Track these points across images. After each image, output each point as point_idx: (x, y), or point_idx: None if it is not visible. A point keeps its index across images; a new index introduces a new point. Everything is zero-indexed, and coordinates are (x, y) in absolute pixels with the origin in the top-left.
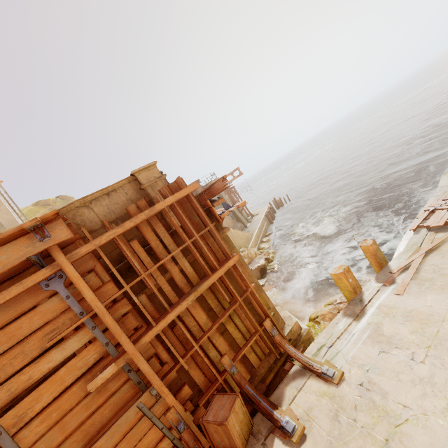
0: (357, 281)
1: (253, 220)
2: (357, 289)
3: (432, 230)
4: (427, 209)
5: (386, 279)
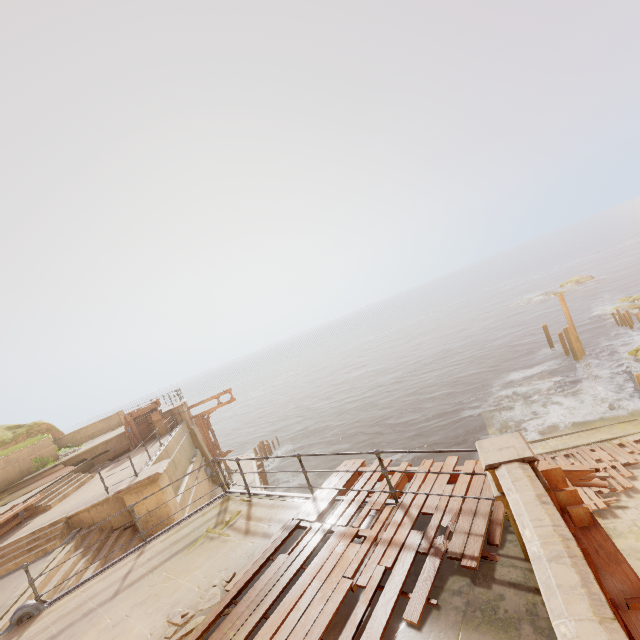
0: None
1: (236, 480)
2: None
3: None
4: None
5: None
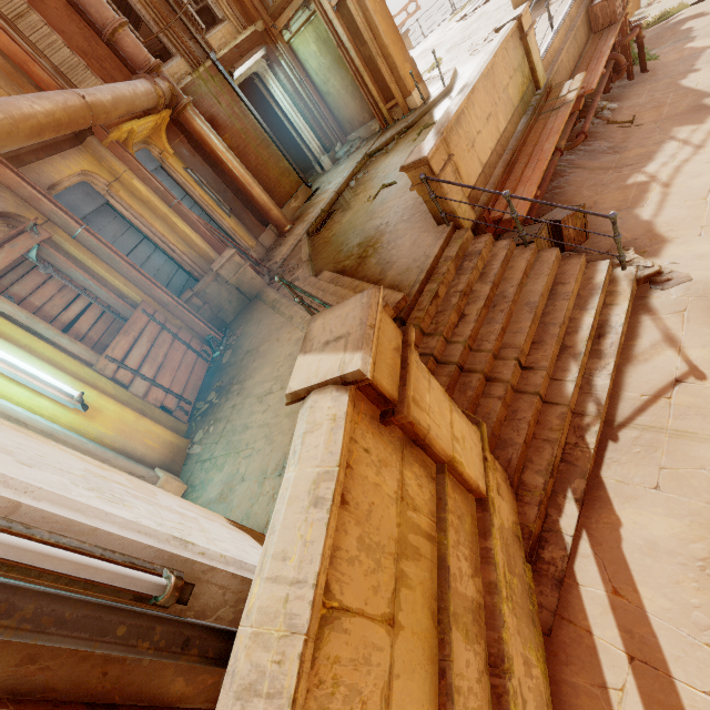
0: (633, 7)
1: None
2: (633, 13)
3: None
4: None
5: (646, 6)
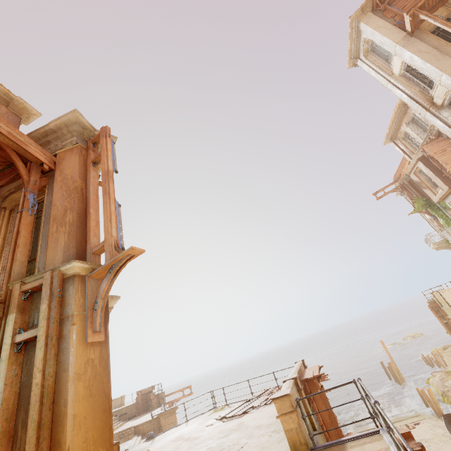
0: None
1: None
2: None
3: None
4: None
5: None
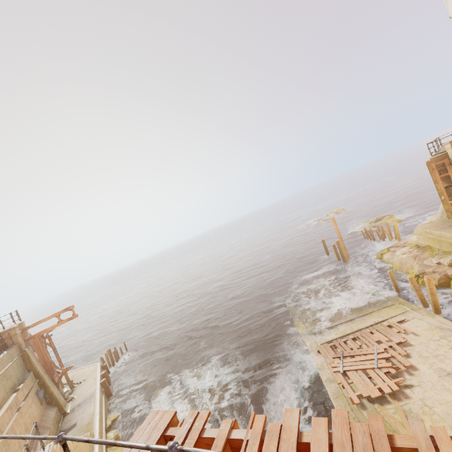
0: None
1: (77, 394)
2: None
3: (373, 401)
4: (336, 370)
5: None
